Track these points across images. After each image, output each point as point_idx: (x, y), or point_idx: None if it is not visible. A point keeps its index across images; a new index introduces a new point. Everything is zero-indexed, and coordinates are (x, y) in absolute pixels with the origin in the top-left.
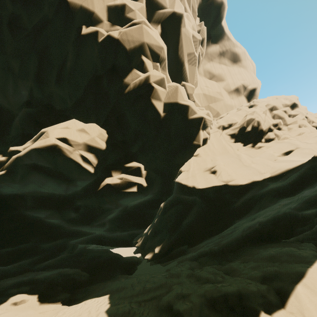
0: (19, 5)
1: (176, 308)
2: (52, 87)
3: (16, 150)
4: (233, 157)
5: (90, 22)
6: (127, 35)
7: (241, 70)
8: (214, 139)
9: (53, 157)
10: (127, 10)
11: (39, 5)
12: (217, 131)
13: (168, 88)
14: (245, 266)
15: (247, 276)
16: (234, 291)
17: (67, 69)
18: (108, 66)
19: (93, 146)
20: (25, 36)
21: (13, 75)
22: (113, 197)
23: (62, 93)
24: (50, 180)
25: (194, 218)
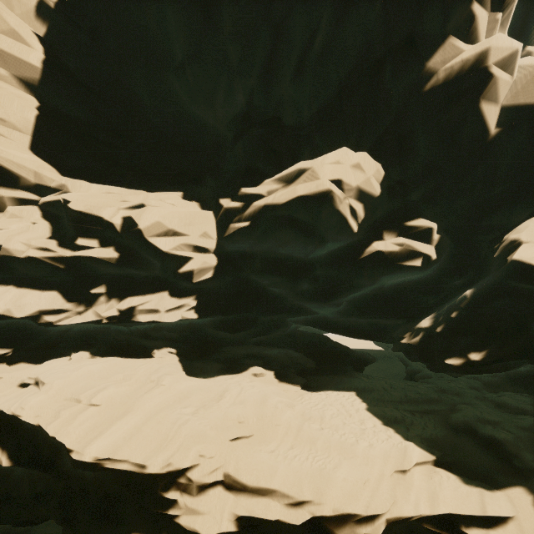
0: None
1: (487, 433)
2: (284, 87)
3: (255, 194)
4: None
5: None
6: None
7: None
8: None
9: (319, 209)
10: None
11: None
12: None
13: (515, 73)
14: None
15: None
16: None
17: (314, 51)
18: (397, 37)
19: (366, 191)
20: None
21: (229, 70)
22: (378, 271)
23: (298, 96)
24: (300, 238)
25: None
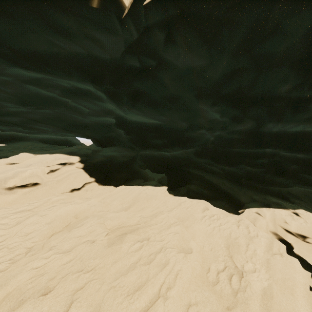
0: None
1: None
2: None
3: None
4: None
5: None
6: None
7: None
8: None
9: None
10: None
11: None
12: None
13: None
14: None
15: None
16: None
17: None
18: None
19: None
20: None
21: None
22: None
23: None
24: None
25: None
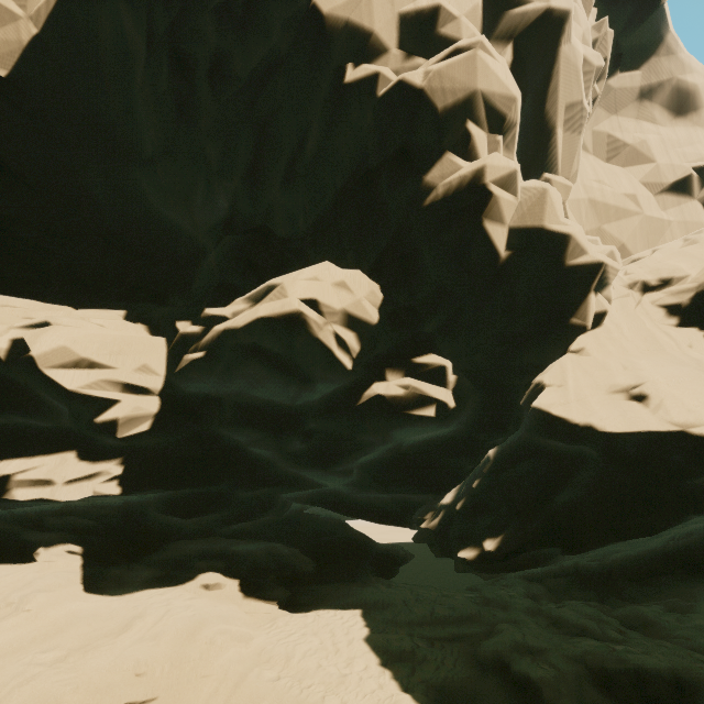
0: (230, 33)
1: (520, 670)
2: (274, 192)
3: (218, 315)
4: (685, 365)
5: (363, 55)
6: (441, 78)
7: (698, 135)
8: (620, 315)
9: (290, 335)
10: (442, 18)
11: (266, 29)
12: (627, 295)
13: (520, 195)
14: (681, 620)
15: (691, 643)
16: (660, 670)
17: (305, 156)
18: (392, 148)
19: (357, 317)
20: (236, 93)
21: (208, 169)
22: (383, 423)
23: (290, 204)
24: (274, 376)
25: (587, 495)
